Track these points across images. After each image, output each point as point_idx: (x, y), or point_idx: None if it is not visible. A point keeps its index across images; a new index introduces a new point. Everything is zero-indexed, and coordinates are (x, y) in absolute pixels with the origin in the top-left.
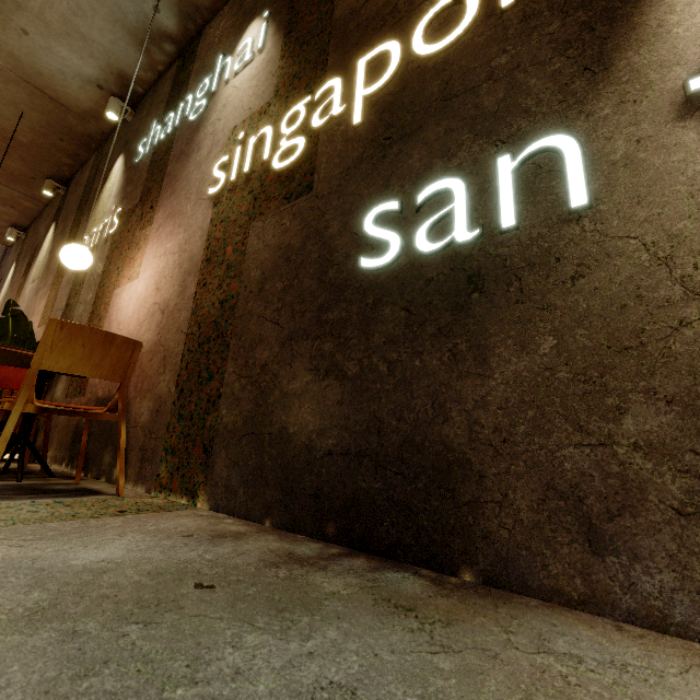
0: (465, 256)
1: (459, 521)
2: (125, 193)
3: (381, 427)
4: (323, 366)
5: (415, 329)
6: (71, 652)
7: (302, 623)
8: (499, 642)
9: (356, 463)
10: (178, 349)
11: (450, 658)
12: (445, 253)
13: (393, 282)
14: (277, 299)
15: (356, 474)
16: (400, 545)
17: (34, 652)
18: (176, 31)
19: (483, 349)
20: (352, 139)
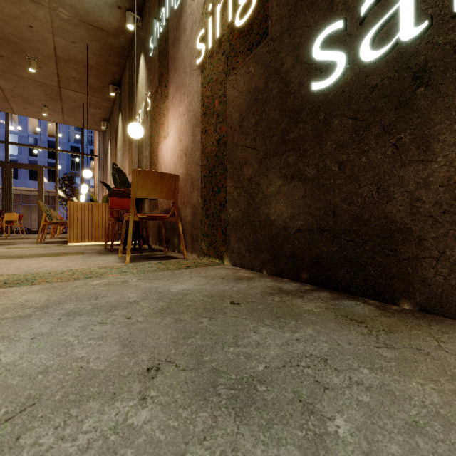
0: (410, 54)
1: (400, 270)
2: (149, 80)
3: (335, 210)
4: (289, 173)
5: (360, 133)
6: (180, 327)
7: (291, 324)
8: (430, 346)
9: (318, 235)
10: (198, 176)
11: (391, 351)
12: (389, 56)
13: (340, 97)
14: (252, 131)
15: (318, 242)
16: (353, 285)
17: (166, 326)
18: None
19: (427, 138)
20: None
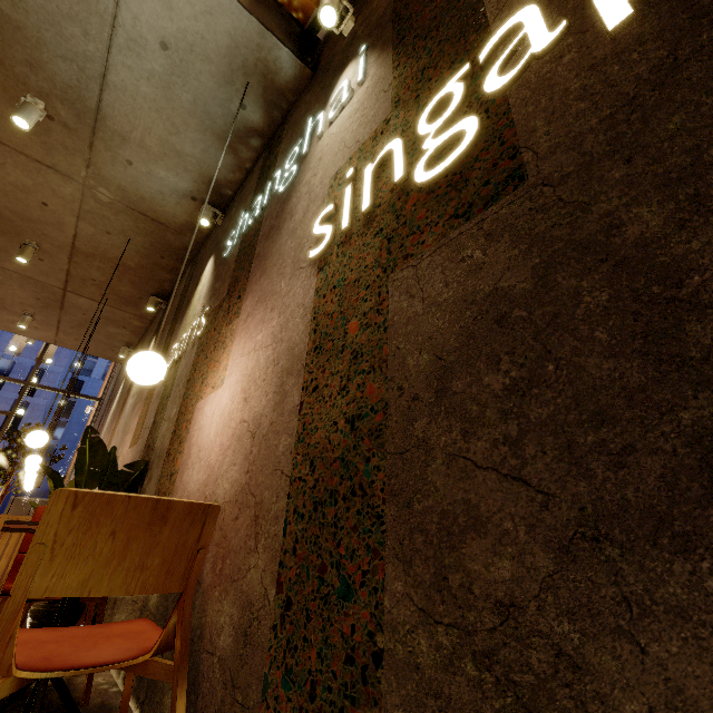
0: None
1: None
2: (213, 290)
3: None
4: None
5: None
6: None
7: None
8: None
9: None
10: (278, 506)
11: None
12: None
13: None
14: (496, 412)
15: None
16: None
17: None
18: (262, 123)
19: None
20: (613, 54)
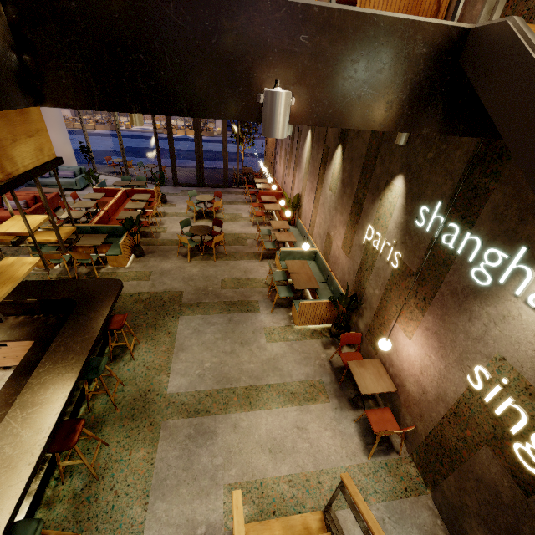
0: None
1: None
2: (404, 239)
3: None
4: None
5: None
6: None
7: None
8: None
9: None
10: (428, 426)
11: None
12: None
13: None
14: (483, 498)
15: None
16: None
17: None
18: None
19: None
20: None
